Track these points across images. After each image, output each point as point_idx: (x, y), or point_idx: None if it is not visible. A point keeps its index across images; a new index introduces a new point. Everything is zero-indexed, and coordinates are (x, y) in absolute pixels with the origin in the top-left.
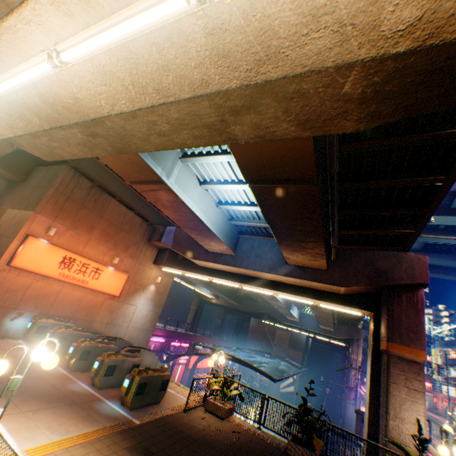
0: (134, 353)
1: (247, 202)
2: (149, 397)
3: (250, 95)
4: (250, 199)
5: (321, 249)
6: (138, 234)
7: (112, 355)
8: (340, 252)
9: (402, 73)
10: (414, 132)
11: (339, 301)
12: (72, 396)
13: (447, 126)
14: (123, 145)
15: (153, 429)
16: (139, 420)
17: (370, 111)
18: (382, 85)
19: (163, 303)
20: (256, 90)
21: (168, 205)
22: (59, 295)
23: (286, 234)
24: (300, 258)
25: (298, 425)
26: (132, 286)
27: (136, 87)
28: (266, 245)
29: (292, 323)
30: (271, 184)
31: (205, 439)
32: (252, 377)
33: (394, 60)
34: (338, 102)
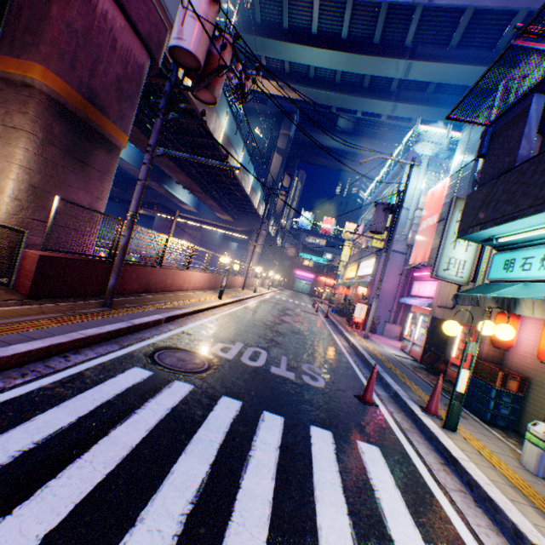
0: None
1: None
2: None
3: None
4: None
5: None
6: None
7: None
8: None
9: None
10: None
11: None
12: None
13: None
14: None
15: None
16: None
17: None
18: None
19: None
20: None
21: None
22: None
23: None
24: None
25: None
26: None
27: None
28: None
29: (190, 214)
30: None
31: None
32: None
33: None
34: None
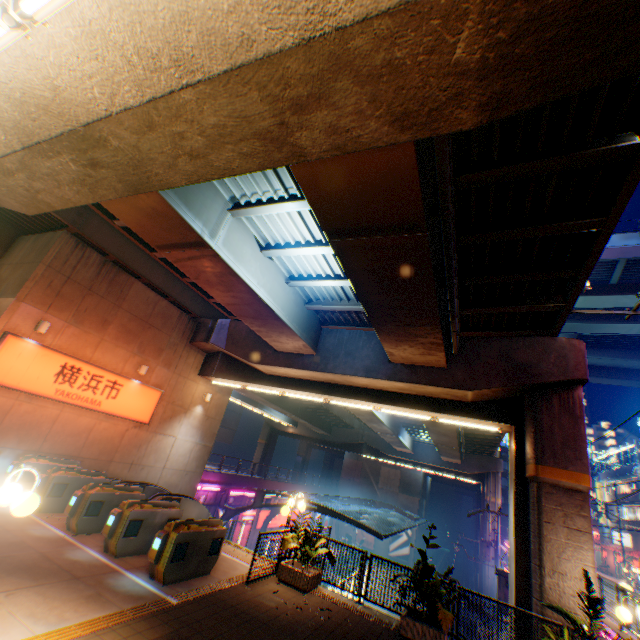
0: (170, 502)
1: (330, 275)
2: (194, 564)
3: (319, 76)
4: (334, 270)
5: (437, 336)
6: (175, 331)
7: (136, 505)
8: (465, 342)
9: (539, 24)
10: (557, 153)
11: (466, 411)
12: (72, 568)
13: (602, 142)
14: (139, 179)
15: (198, 610)
16: (176, 598)
17: (494, 92)
18: (510, 46)
19: (215, 433)
20: (328, 65)
21: (215, 281)
22: (56, 423)
23: (386, 316)
24: (408, 353)
25: (416, 593)
26: (168, 407)
27: (144, 59)
28: (360, 338)
29: (403, 455)
30: (360, 237)
31: (278, 622)
32: (349, 536)
33: (526, 2)
34: (449, 79)
